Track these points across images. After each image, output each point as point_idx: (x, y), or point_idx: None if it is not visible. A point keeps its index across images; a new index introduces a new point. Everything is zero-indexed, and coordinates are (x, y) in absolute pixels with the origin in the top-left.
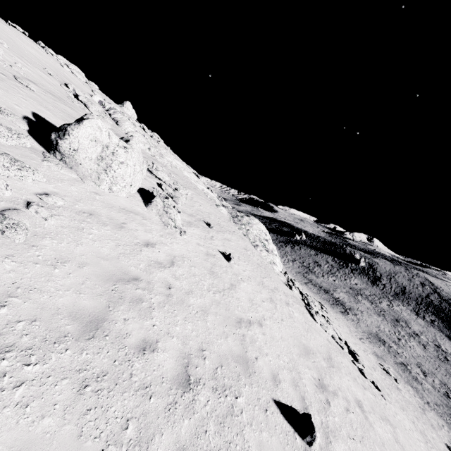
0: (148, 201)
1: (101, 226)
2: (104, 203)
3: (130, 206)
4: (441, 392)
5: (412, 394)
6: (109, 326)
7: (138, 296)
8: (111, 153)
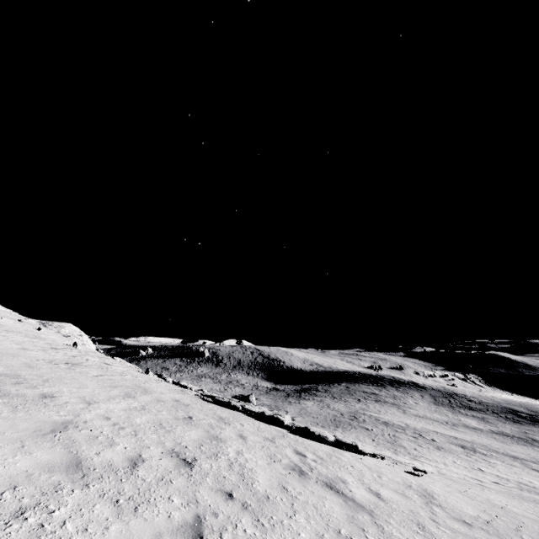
0: None
1: None
2: None
3: None
4: None
5: None
6: None
7: None
8: None
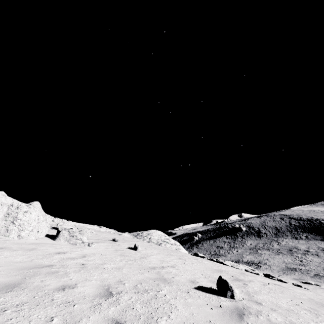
0: (55, 237)
1: (12, 251)
2: (14, 243)
3: (39, 242)
4: None
5: None
6: (26, 285)
7: (53, 271)
8: (16, 208)
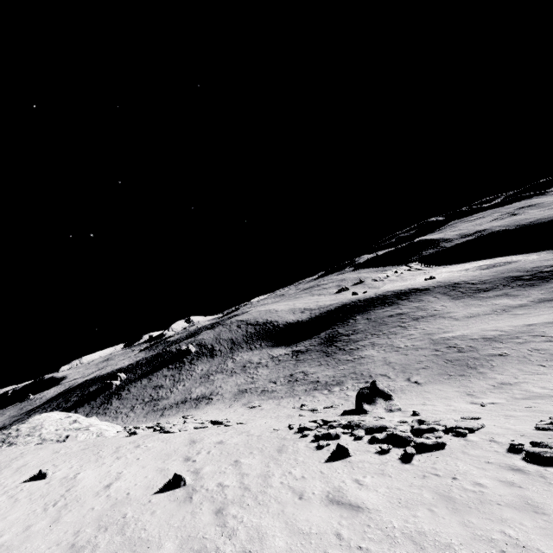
0: None
1: None
2: None
3: None
4: (286, 383)
5: (272, 402)
6: None
7: None
8: None
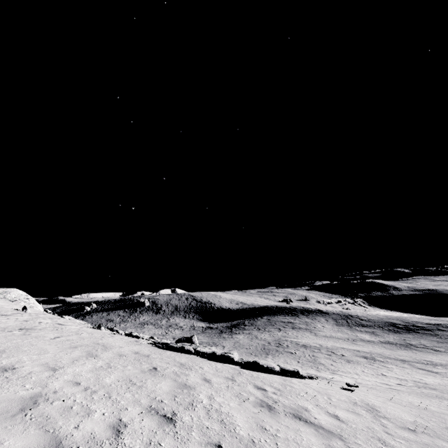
0: None
1: None
2: None
3: None
4: None
5: None
6: None
7: None
8: None
